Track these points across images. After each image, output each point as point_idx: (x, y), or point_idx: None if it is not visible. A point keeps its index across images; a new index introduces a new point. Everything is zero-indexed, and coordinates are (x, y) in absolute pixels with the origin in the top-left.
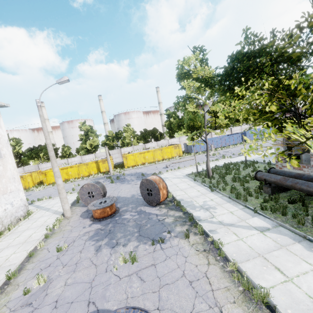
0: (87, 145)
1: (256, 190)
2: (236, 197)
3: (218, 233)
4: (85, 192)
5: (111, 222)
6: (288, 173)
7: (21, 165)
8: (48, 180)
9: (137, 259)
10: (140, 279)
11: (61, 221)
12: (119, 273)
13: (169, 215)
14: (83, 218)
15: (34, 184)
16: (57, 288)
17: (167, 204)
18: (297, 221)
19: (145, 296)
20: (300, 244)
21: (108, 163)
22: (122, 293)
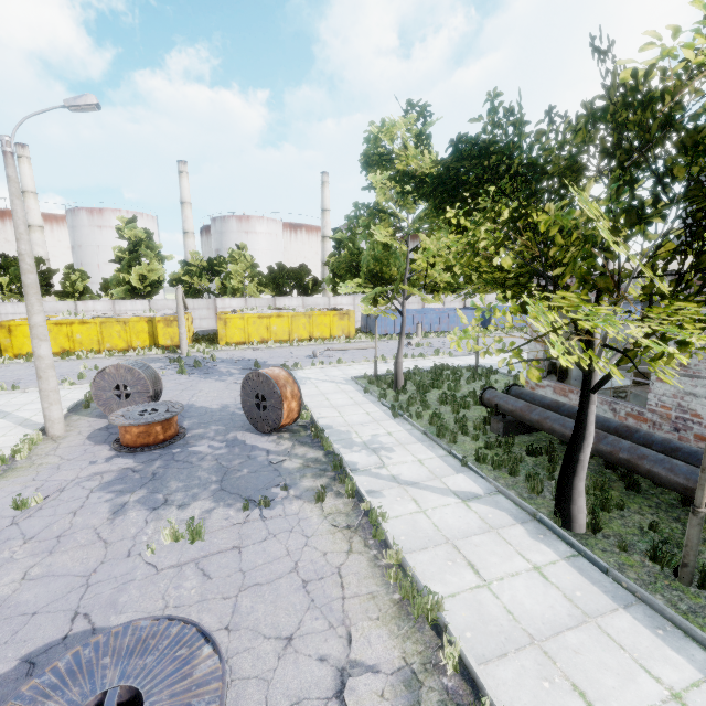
0: (134, 275)
1: (478, 424)
2: (437, 433)
3: (384, 496)
4: (108, 384)
5: (162, 457)
6: (540, 398)
7: None
8: (15, 346)
9: (204, 535)
10: (201, 572)
11: (37, 444)
12: (158, 560)
13: (296, 455)
14: (95, 443)
15: None
16: (3, 585)
17: (295, 433)
18: (530, 487)
19: (205, 605)
20: (523, 527)
21: (179, 326)
22: (155, 598)
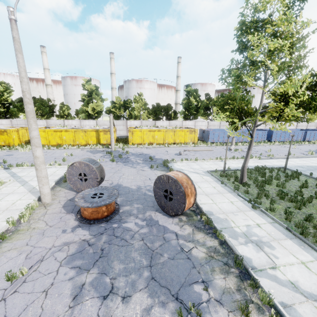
0: (89, 108)
1: None
2: (301, 232)
3: (301, 316)
4: (75, 172)
5: (106, 231)
6: None
7: (10, 117)
8: None
9: None
10: None
11: (35, 209)
12: None
13: (198, 241)
14: (67, 212)
15: (21, 142)
16: None
17: (189, 216)
18: None
19: None
20: None
21: (110, 135)
22: None
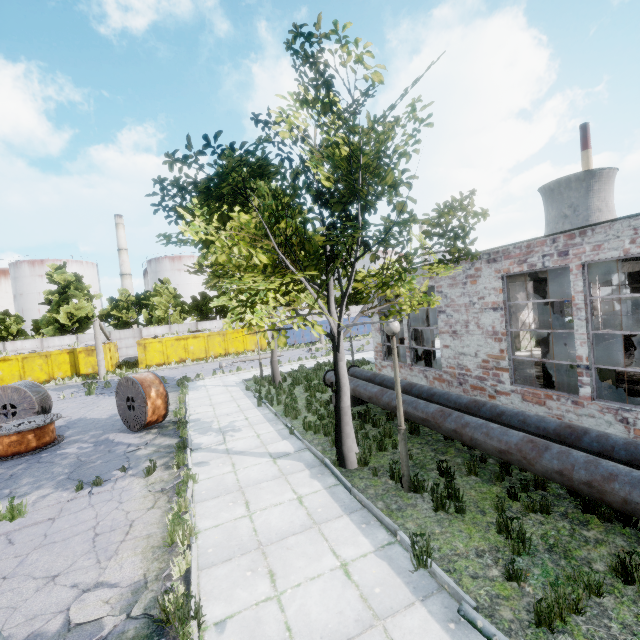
0: (62, 314)
1: (323, 402)
2: (284, 412)
3: (209, 465)
4: None
5: (28, 461)
6: (365, 373)
7: None
8: None
9: (24, 512)
10: (8, 541)
11: None
12: None
13: (153, 444)
14: None
15: None
16: None
17: (164, 428)
18: (332, 441)
19: None
20: (309, 471)
21: (97, 354)
22: None
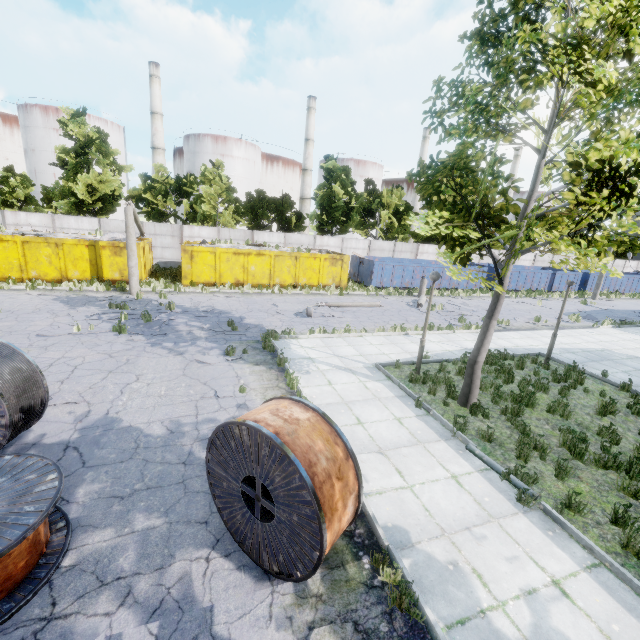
0: (80, 185)
1: None
2: None
3: None
4: None
5: None
6: None
7: None
8: None
9: None
10: None
11: None
12: None
13: None
14: None
15: None
16: None
17: (334, 567)
18: None
19: None
20: None
21: (128, 257)
22: None
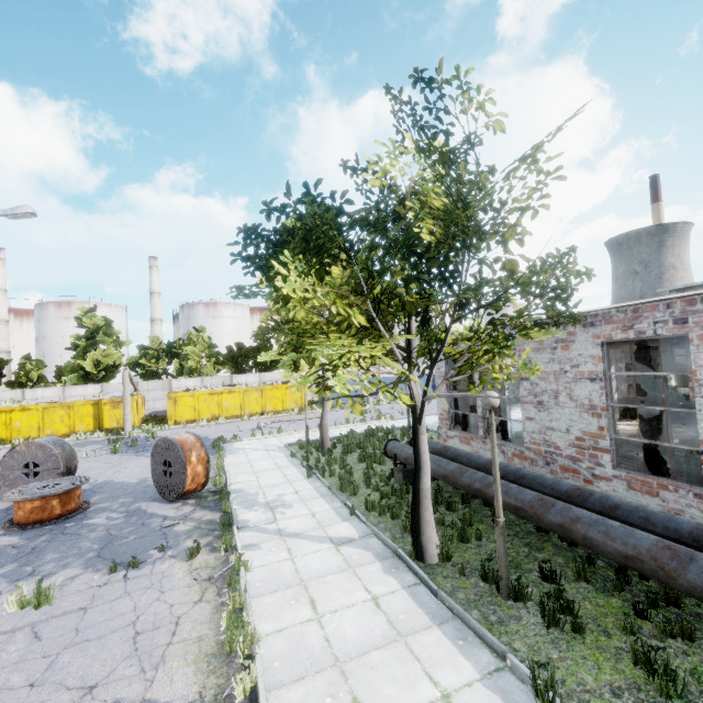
0: (88, 361)
1: (383, 476)
2: (340, 487)
3: (260, 548)
4: (17, 463)
5: (51, 531)
6: (434, 445)
7: None
8: None
9: (52, 598)
10: (34, 635)
11: None
12: None
13: (192, 518)
14: None
15: None
16: None
17: (202, 498)
18: (403, 527)
19: (21, 665)
20: (381, 564)
21: (124, 407)
22: None
